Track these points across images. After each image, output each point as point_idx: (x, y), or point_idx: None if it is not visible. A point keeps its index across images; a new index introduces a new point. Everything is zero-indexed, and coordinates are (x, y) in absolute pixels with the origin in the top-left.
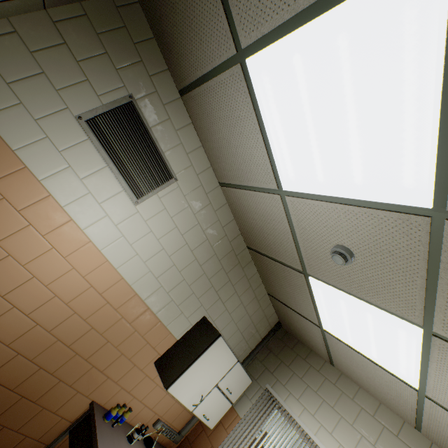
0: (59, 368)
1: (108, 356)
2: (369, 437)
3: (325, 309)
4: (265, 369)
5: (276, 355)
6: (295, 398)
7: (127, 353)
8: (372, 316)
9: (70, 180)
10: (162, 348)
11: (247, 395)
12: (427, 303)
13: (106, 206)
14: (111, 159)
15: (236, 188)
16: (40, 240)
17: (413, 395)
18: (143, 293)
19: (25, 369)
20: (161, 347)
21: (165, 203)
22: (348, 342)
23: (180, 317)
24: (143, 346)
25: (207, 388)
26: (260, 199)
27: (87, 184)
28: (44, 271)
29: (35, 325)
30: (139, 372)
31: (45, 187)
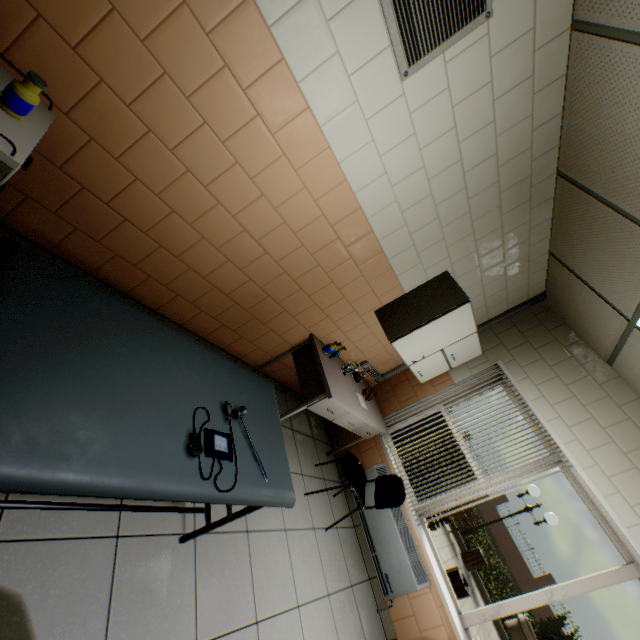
0: (285, 300)
1: (330, 297)
2: (623, 445)
3: None
4: (499, 345)
5: (520, 333)
6: (533, 384)
7: (349, 298)
8: None
9: (311, 24)
10: (385, 298)
11: (467, 363)
12: None
13: (358, 83)
14: None
15: (619, 41)
16: (269, 142)
17: None
18: (380, 231)
19: (256, 295)
20: (385, 298)
21: (451, 75)
22: None
23: (416, 268)
24: (367, 293)
25: (431, 350)
26: None
27: (336, 33)
28: (273, 188)
29: (264, 254)
30: (357, 317)
31: (276, 41)
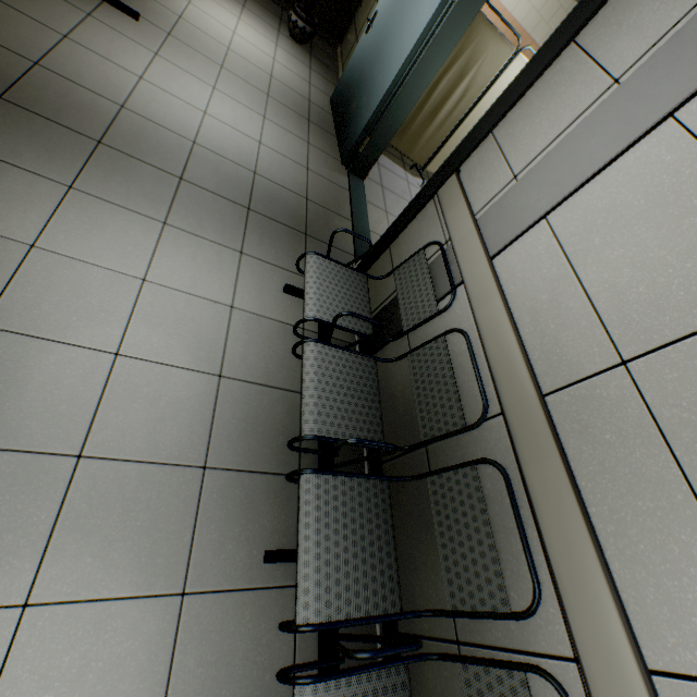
0: None
1: None
2: None
3: None
4: None
5: None
6: None
7: None
8: None
9: None
10: None
11: None
12: None
13: None
14: None
15: None
16: None
17: None
18: (528, 29)
19: None
20: None
21: None
22: None
23: None
24: None
25: None
26: None
27: None
28: None
29: None
30: None
31: None
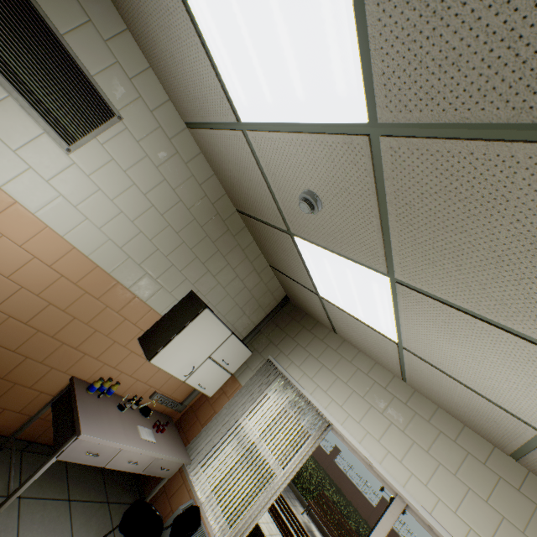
0: (22, 346)
1: (80, 333)
2: (360, 391)
3: (316, 273)
4: (270, 343)
5: (282, 329)
6: (296, 366)
7: (103, 330)
8: (351, 272)
9: None
10: (144, 324)
11: (250, 367)
12: (387, 247)
13: (26, 155)
14: (13, 86)
15: (202, 129)
16: None
17: (395, 349)
18: (106, 265)
19: None
20: (143, 323)
21: (112, 151)
22: (341, 306)
23: (161, 292)
24: (121, 322)
25: (199, 360)
26: (227, 141)
27: None
28: None
29: None
30: (122, 348)
31: None
